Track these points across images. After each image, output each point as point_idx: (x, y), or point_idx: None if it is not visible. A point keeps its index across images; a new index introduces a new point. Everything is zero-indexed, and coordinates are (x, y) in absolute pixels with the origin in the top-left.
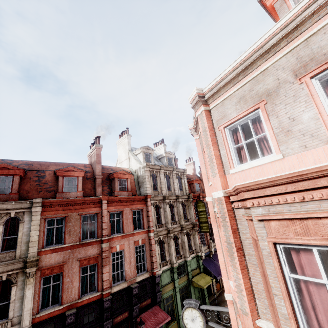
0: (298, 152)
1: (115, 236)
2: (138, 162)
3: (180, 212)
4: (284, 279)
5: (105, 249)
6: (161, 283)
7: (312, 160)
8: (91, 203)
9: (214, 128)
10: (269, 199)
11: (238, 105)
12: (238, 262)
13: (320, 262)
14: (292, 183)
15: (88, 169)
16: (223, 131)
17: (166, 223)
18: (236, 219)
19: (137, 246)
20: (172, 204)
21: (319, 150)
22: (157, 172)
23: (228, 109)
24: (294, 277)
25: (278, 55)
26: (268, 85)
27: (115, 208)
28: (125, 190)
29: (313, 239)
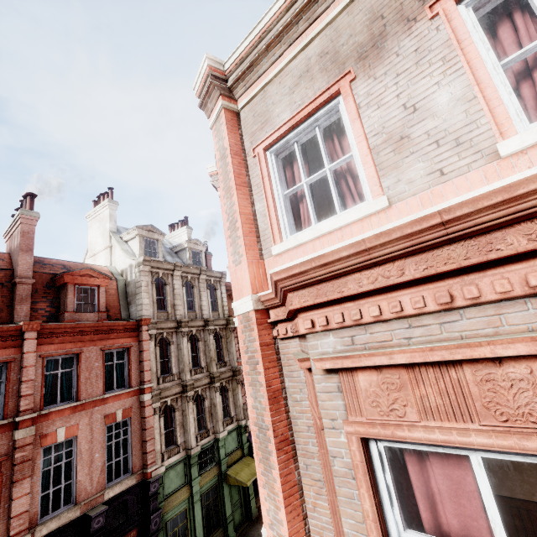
0: (424, 189)
1: (54, 410)
2: (127, 255)
3: (210, 350)
4: None
5: (24, 442)
6: (162, 492)
7: None
8: None
9: (245, 153)
10: (355, 308)
11: (294, 93)
12: (278, 479)
13: (491, 499)
14: (418, 255)
15: None
16: (263, 157)
17: (181, 372)
18: (281, 366)
19: (111, 424)
20: (196, 336)
21: (475, 177)
22: (168, 275)
23: (274, 106)
24: None
25: None
26: (361, 34)
27: (60, 349)
28: (93, 311)
29: (478, 431)
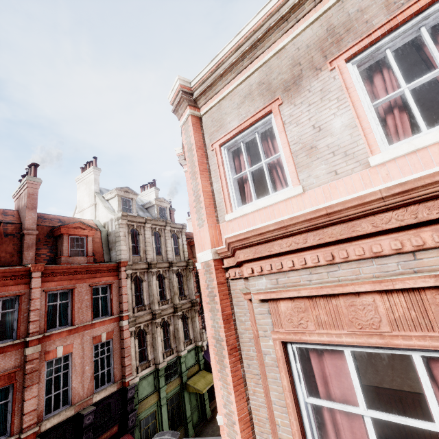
0: (325, 183)
1: (54, 332)
2: (109, 211)
3: (173, 286)
4: (298, 409)
5: (33, 357)
6: (137, 397)
7: (345, 194)
8: (7, 277)
9: (206, 147)
10: (279, 261)
11: (241, 108)
12: (229, 374)
13: (355, 374)
14: (315, 231)
15: (10, 218)
16: (219, 151)
17: (151, 304)
18: (232, 298)
19: (97, 344)
20: (162, 275)
21: (355, 178)
22: (140, 227)
23: (227, 115)
24: (314, 403)
25: (300, 25)
26: (286, 74)
27: (59, 285)
28: (83, 255)
29: (346, 334)
